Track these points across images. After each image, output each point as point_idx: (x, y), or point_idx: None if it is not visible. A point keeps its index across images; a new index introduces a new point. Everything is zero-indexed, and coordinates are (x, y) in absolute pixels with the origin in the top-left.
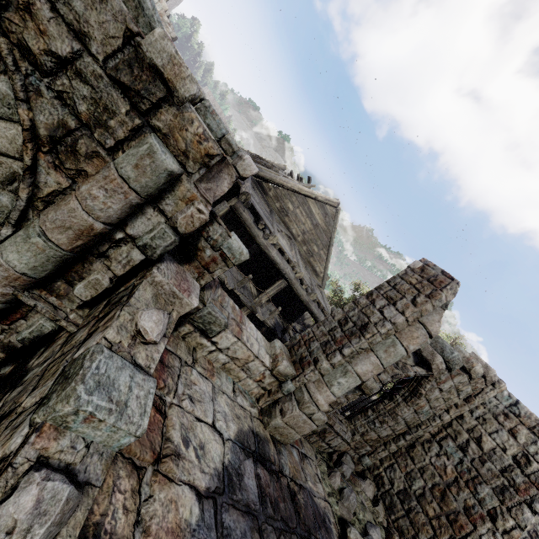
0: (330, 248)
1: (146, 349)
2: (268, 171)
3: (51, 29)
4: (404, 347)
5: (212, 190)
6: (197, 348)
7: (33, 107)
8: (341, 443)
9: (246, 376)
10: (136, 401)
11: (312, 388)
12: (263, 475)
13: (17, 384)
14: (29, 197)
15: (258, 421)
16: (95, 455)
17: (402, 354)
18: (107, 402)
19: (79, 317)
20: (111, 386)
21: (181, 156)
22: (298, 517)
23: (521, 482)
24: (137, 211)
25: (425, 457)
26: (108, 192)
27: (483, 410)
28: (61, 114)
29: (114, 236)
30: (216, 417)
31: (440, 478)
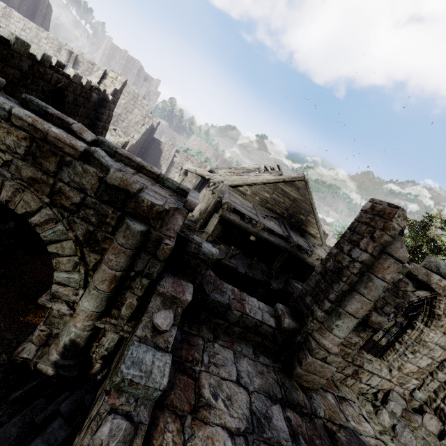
0: (315, 212)
1: (163, 337)
2: (239, 179)
3: (71, 194)
4: (380, 279)
5: (171, 228)
6: (216, 327)
7: (74, 229)
8: (381, 381)
9: (261, 339)
10: (157, 369)
11: (316, 336)
12: (293, 417)
13: (107, 375)
14: (85, 271)
15: (283, 374)
16: (141, 405)
17: (382, 285)
18: (139, 372)
19: (129, 327)
20: (141, 363)
21: (145, 220)
22: None
23: None
24: (136, 257)
25: None
26: (116, 255)
27: None
28: (86, 227)
29: (129, 275)
30: (239, 375)
31: None
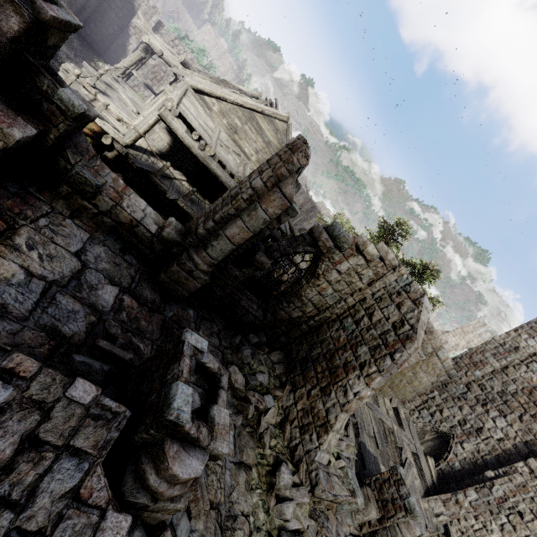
0: None
1: None
2: (208, 84)
3: None
4: (264, 210)
5: None
6: (81, 210)
7: None
8: (254, 320)
9: (136, 241)
10: None
11: (190, 251)
12: (128, 301)
13: None
14: None
15: (147, 277)
16: None
17: (264, 217)
18: None
19: None
20: None
21: None
22: (164, 337)
23: (391, 341)
24: None
25: (327, 332)
26: None
27: (383, 292)
28: None
29: None
30: (82, 251)
31: (333, 345)
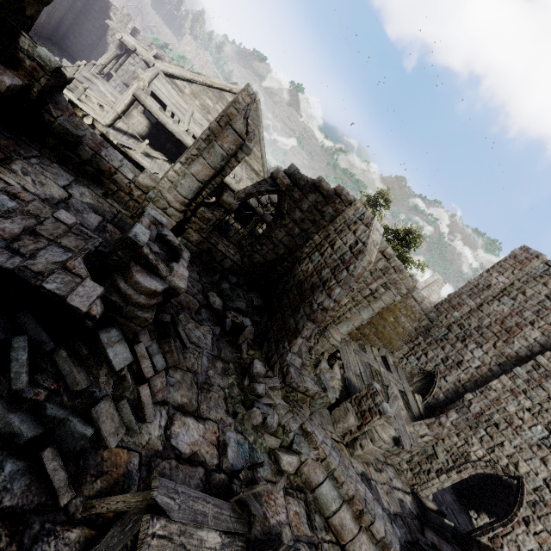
0: (261, 144)
1: None
2: (178, 68)
3: None
4: (220, 146)
5: None
6: (66, 160)
7: None
8: (233, 265)
9: (116, 188)
10: None
11: (163, 191)
12: (111, 228)
13: None
14: None
15: (129, 218)
16: None
17: (221, 153)
18: None
19: None
20: None
21: None
22: None
23: (348, 258)
24: None
25: (299, 268)
26: None
27: (343, 226)
28: None
29: None
30: (68, 187)
31: (303, 276)
